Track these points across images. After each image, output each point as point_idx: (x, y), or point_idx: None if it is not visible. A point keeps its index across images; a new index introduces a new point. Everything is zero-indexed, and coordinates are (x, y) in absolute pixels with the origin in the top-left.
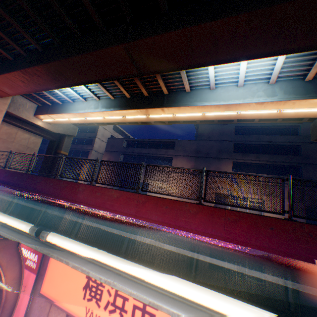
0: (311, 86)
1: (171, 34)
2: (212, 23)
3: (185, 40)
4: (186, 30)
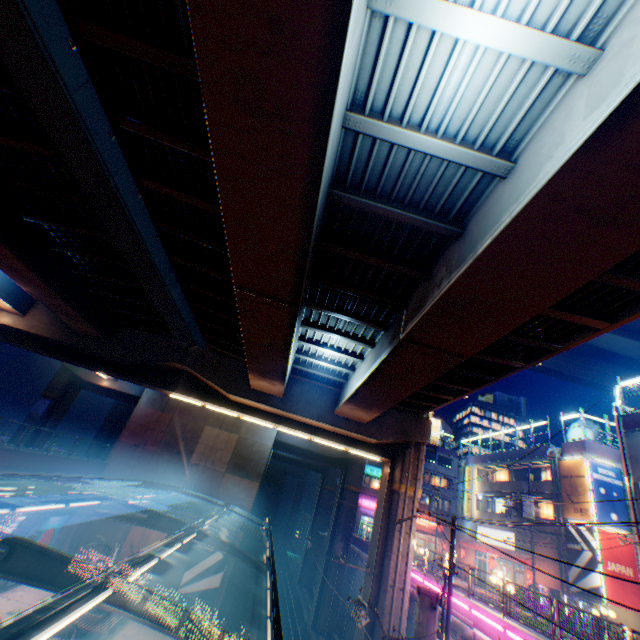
0: (12, 286)
1: (6, 248)
2: (36, 274)
3: (7, 254)
4: (19, 259)
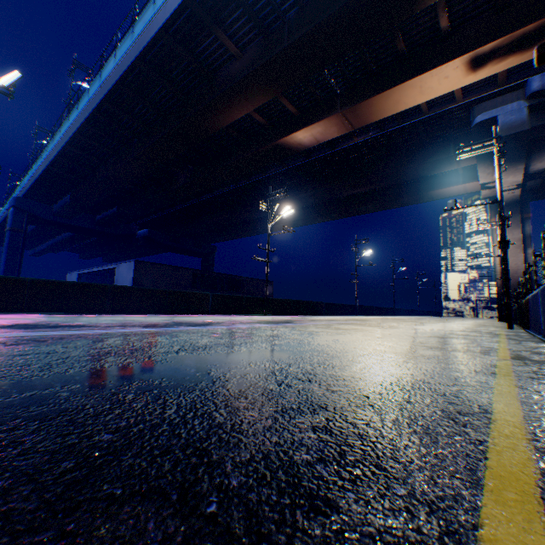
0: None
1: None
2: None
3: None
4: None
